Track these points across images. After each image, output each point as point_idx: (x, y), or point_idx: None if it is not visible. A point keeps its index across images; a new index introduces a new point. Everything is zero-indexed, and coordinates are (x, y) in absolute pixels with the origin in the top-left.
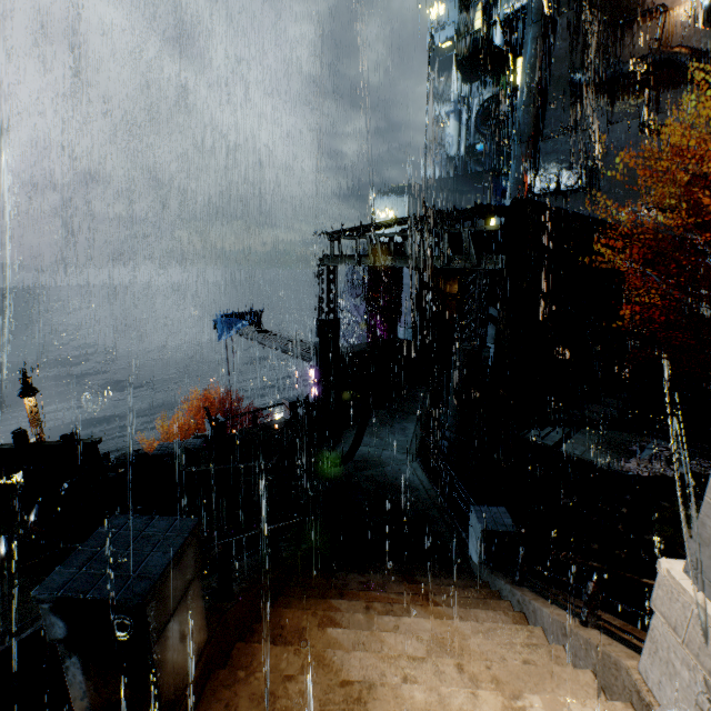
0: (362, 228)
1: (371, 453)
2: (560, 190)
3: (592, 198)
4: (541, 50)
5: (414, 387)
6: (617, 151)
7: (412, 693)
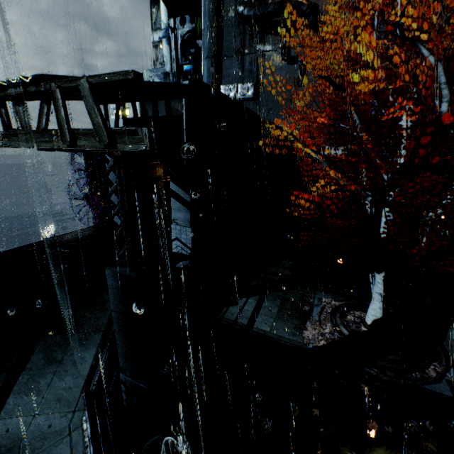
0: None
1: (10, 433)
2: (238, 98)
3: (258, 105)
4: None
5: (107, 288)
6: (270, 72)
7: None
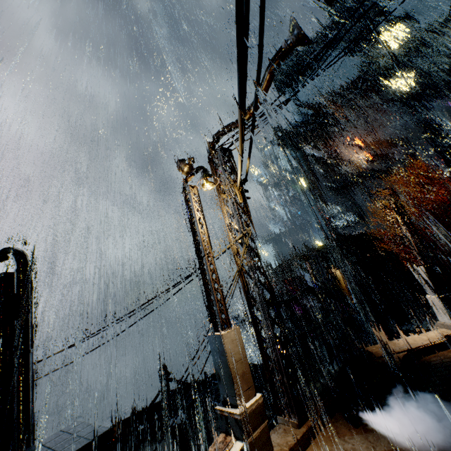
0: (288, 262)
1: None
2: (349, 224)
3: (365, 223)
4: (314, 181)
5: None
6: (365, 205)
7: (400, 339)
